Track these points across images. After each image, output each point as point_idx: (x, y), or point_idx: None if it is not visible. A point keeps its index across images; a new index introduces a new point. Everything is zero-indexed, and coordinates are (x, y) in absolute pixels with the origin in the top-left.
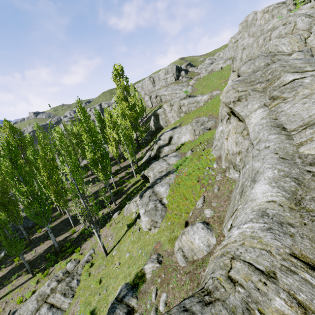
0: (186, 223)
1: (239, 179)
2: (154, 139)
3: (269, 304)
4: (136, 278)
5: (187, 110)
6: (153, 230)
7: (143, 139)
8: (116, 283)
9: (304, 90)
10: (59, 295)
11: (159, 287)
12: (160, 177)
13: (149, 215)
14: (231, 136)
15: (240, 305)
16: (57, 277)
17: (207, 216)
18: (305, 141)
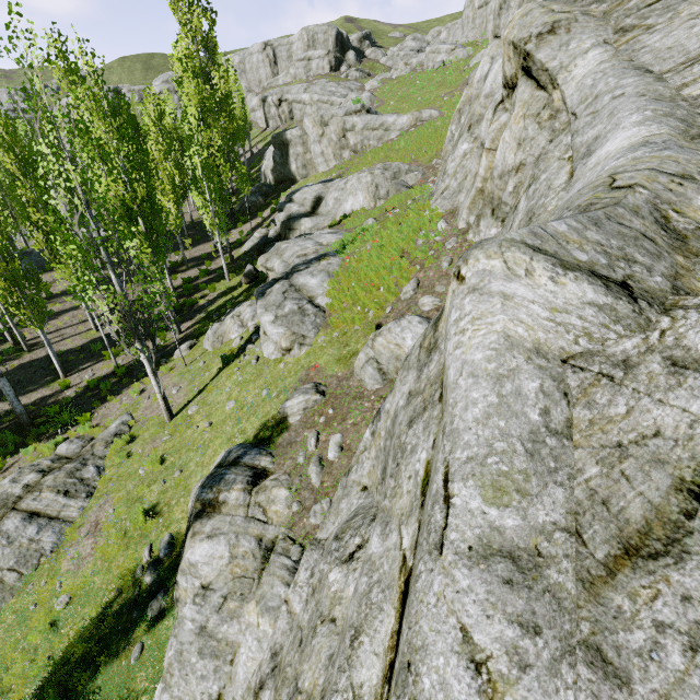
0: (377, 327)
1: (514, 216)
2: (272, 205)
3: (689, 204)
4: (262, 432)
5: (359, 144)
6: (296, 350)
7: (244, 201)
8: (207, 455)
9: (692, 7)
10: (51, 494)
11: (324, 428)
12: (304, 262)
13: (287, 324)
14: (511, 126)
15: (646, 206)
16: (38, 466)
17: (425, 309)
18: (693, 81)
